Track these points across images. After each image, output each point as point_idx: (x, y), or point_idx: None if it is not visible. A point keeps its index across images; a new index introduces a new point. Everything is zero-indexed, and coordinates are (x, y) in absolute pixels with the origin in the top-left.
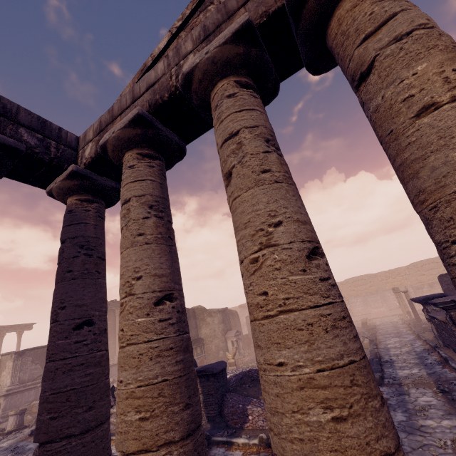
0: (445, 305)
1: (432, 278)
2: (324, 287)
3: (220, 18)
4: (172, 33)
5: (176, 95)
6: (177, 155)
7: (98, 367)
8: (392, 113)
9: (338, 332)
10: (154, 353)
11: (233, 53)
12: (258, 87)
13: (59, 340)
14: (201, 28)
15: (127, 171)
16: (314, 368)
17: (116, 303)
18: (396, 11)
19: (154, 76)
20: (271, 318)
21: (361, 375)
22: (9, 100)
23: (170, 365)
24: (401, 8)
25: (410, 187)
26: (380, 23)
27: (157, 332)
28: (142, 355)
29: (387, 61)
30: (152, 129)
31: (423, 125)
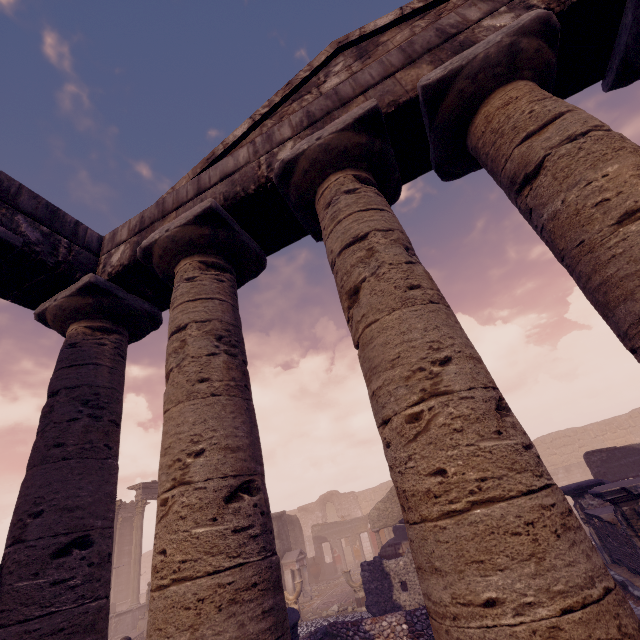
0: (614, 496)
1: (566, 459)
2: (532, 459)
3: (330, 104)
4: (255, 120)
5: (266, 188)
6: (252, 269)
7: (90, 634)
8: (581, 220)
9: (572, 536)
10: (225, 597)
11: (353, 142)
12: (379, 187)
13: (21, 580)
14: (304, 114)
15: (184, 285)
16: (555, 607)
17: None
18: (562, 110)
19: (233, 164)
20: (458, 515)
21: (628, 616)
22: (8, 176)
23: (254, 620)
24: (567, 108)
25: (622, 313)
26: (544, 121)
27: (231, 553)
28: (204, 602)
29: (563, 161)
30: (226, 230)
31: (631, 233)
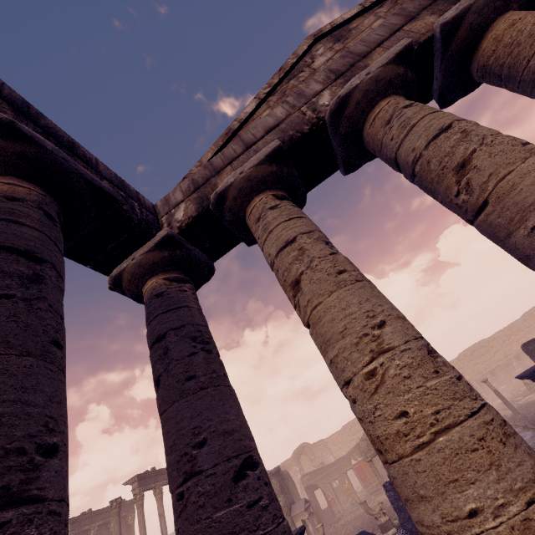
0: None
1: (488, 366)
2: None
3: (350, 60)
4: (261, 98)
5: (317, 127)
6: (298, 205)
7: None
8: None
9: None
10: (498, 432)
11: (395, 73)
12: None
13: (217, 510)
14: (327, 72)
15: (272, 211)
16: None
17: (91, 515)
18: None
19: (273, 120)
20: None
21: None
22: (87, 150)
23: (531, 449)
24: None
25: None
26: None
27: (470, 396)
28: (486, 440)
29: None
30: (287, 167)
31: None
